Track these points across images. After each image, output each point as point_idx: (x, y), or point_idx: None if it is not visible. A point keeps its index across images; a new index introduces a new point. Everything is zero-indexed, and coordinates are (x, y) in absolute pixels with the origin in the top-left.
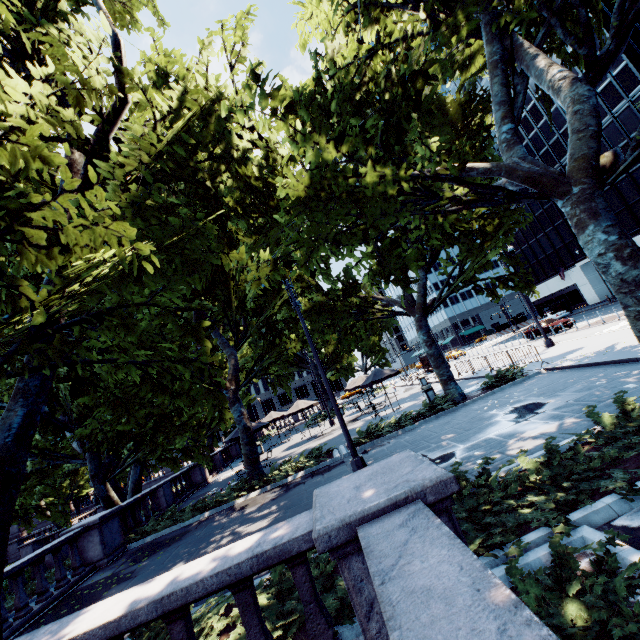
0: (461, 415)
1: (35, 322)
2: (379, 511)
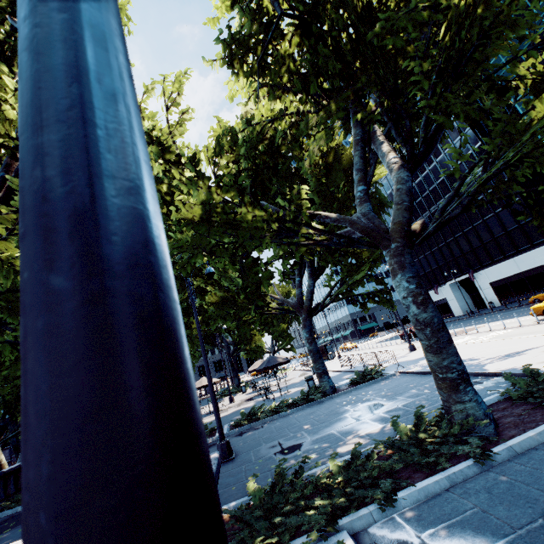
0: (325, 407)
1: None
2: None
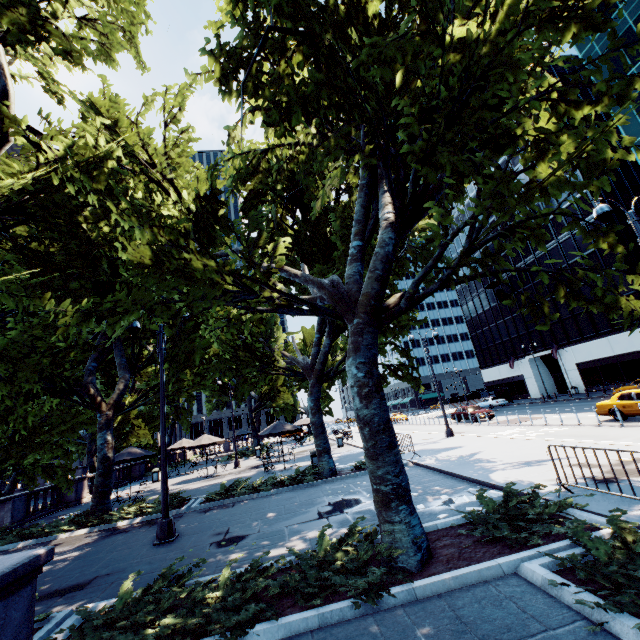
0: (308, 493)
1: None
2: None
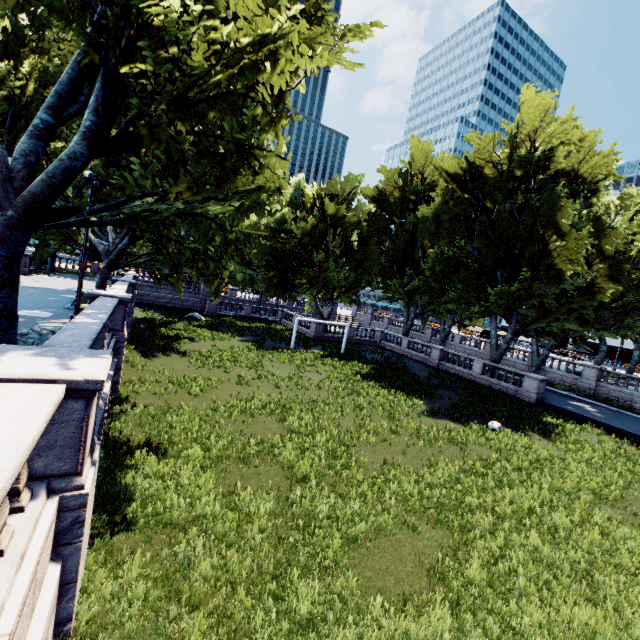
0: None
1: None
2: None
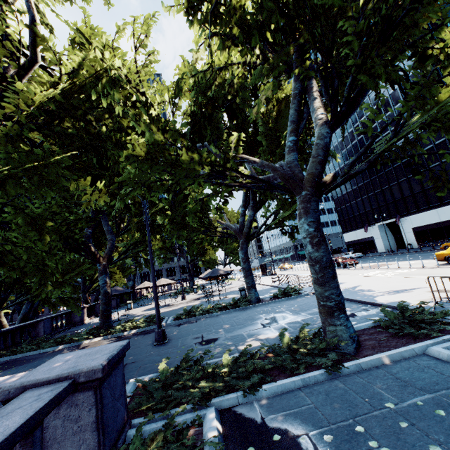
0: (246, 313)
1: None
2: (47, 381)
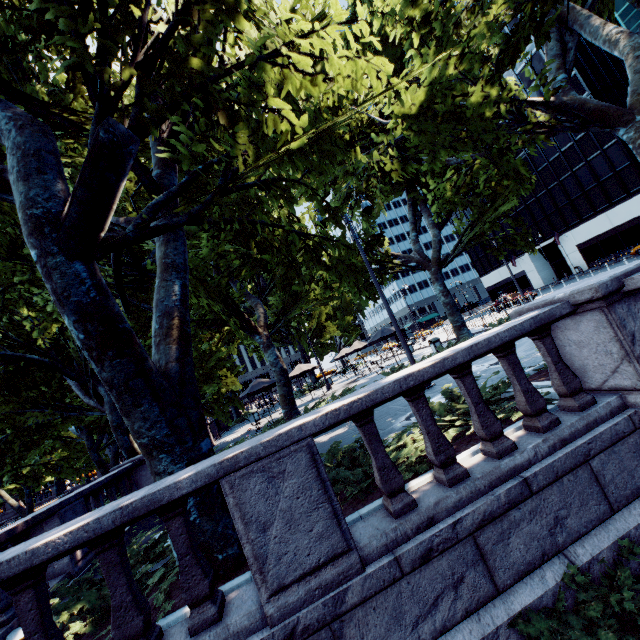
0: None
1: (296, 146)
2: (634, 270)
